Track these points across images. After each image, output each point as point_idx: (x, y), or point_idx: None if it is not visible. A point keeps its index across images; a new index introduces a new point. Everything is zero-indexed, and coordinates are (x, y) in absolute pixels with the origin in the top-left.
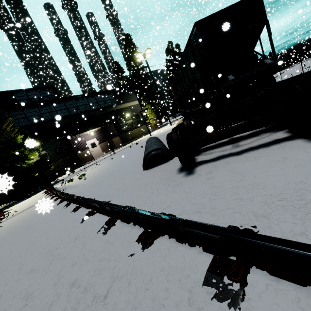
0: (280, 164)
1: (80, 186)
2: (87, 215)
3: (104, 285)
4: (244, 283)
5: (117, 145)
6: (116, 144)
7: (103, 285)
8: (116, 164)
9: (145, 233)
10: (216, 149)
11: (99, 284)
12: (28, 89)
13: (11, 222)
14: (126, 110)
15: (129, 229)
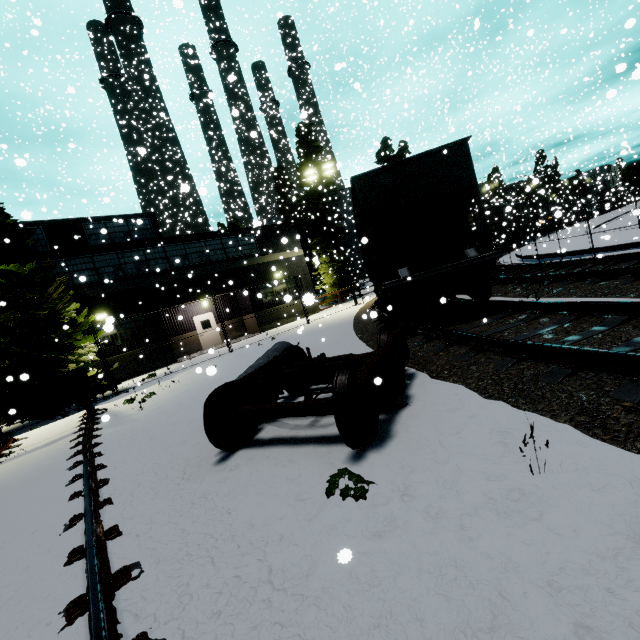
0: (285, 485)
1: (126, 423)
2: (72, 496)
3: (4, 599)
4: (70, 623)
5: (251, 329)
6: (249, 327)
7: (3, 599)
8: (204, 386)
9: (74, 550)
10: (296, 419)
11: (2, 597)
12: (110, 217)
13: (7, 470)
14: (277, 265)
15: (78, 537)
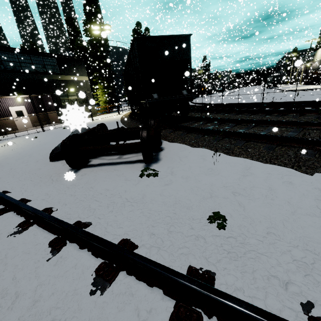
0: (117, 177)
1: None
2: None
3: None
4: (26, 229)
5: (53, 120)
6: (52, 119)
7: None
8: (35, 146)
9: (1, 209)
10: (109, 156)
11: None
12: None
13: None
14: (71, 83)
15: None
